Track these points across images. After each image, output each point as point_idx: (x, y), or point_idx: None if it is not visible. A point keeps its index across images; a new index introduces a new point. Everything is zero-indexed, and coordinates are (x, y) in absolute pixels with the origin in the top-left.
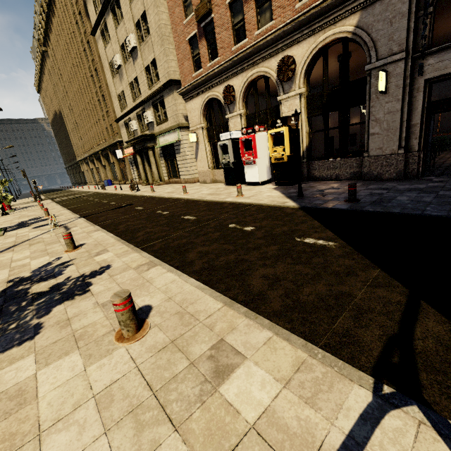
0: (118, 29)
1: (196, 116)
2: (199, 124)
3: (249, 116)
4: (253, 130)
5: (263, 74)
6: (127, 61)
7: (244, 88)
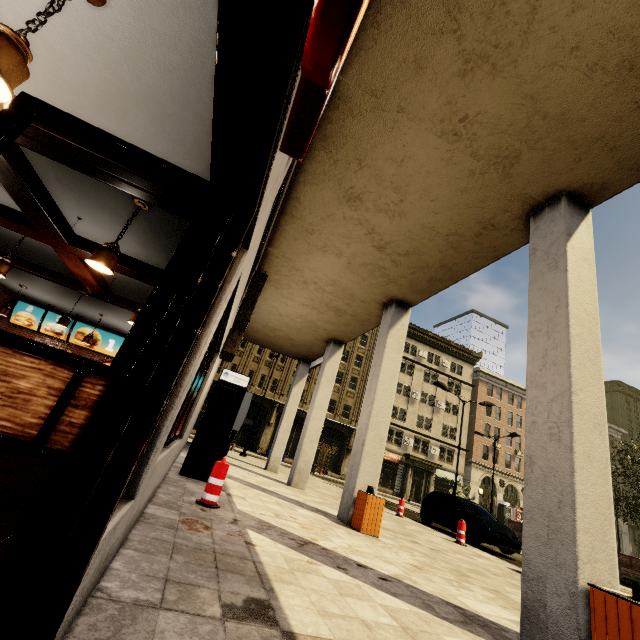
0: (426, 383)
1: (477, 478)
2: (479, 483)
3: (504, 496)
4: (520, 508)
5: (515, 485)
6: (426, 404)
7: (506, 485)
